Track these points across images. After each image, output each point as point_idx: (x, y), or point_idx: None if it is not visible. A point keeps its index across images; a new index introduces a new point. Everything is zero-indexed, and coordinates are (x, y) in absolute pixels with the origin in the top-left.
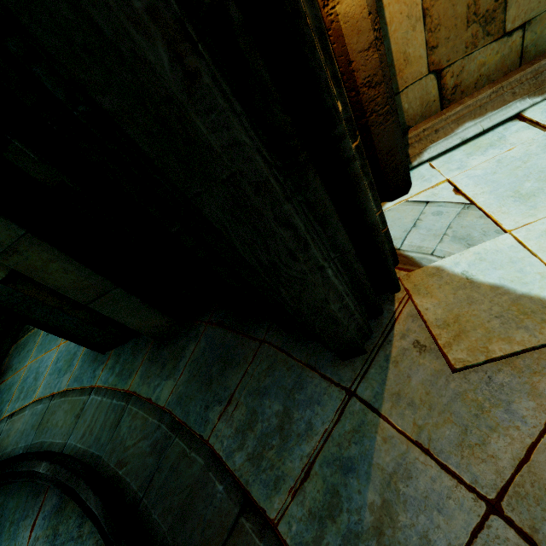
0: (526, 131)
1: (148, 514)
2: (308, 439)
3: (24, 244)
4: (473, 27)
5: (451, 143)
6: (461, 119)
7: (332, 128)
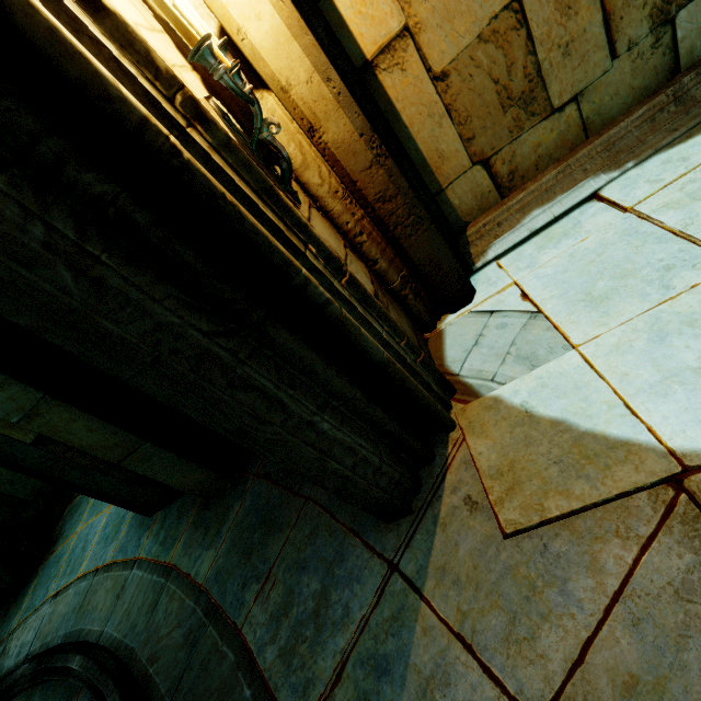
0: (604, 214)
1: None
2: (343, 629)
3: (44, 406)
4: (512, 111)
5: (518, 237)
6: (527, 207)
7: (290, 280)
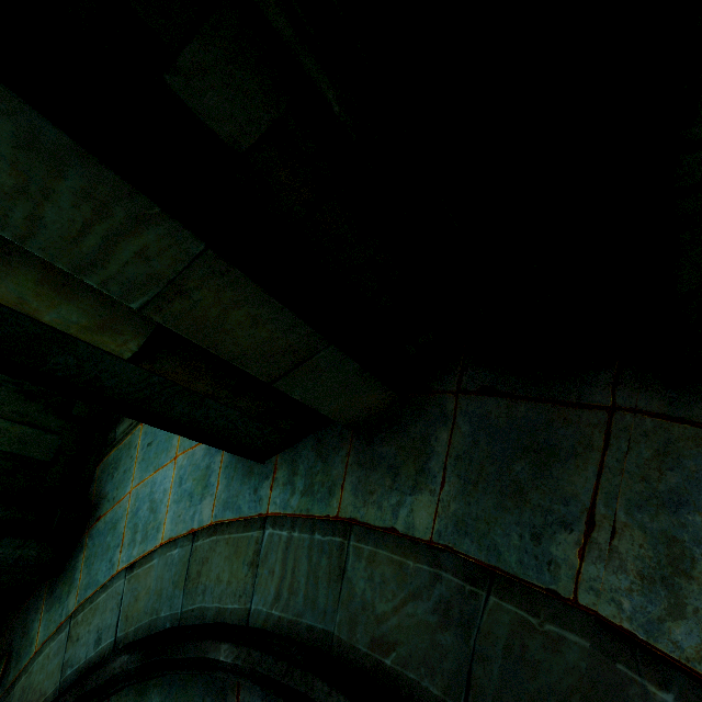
0: None
1: None
2: None
3: (196, 274)
4: None
5: None
6: None
7: None
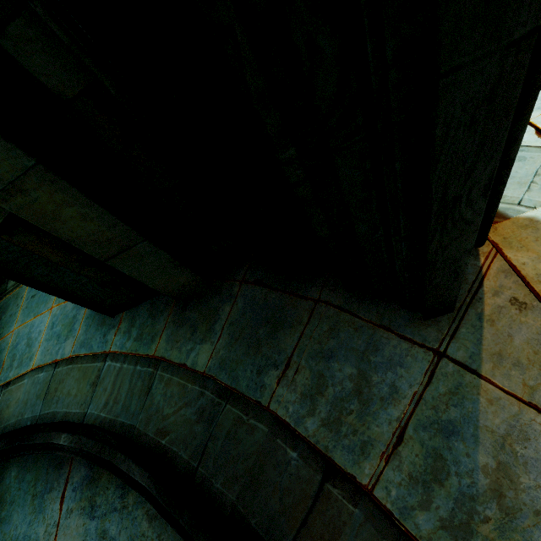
0: None
1: (208, 484)
2: (395, 403)
3: (32, 180)
4: None
5: None
6: None
7: None
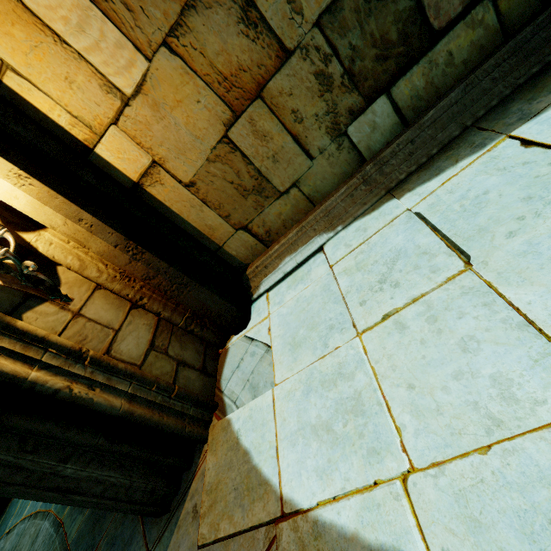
0: (322, 266)
1: None
2: None
3: None
4: (251, 197)
5: (277, 277)
6: (282, 255)
7: (19, 386)
